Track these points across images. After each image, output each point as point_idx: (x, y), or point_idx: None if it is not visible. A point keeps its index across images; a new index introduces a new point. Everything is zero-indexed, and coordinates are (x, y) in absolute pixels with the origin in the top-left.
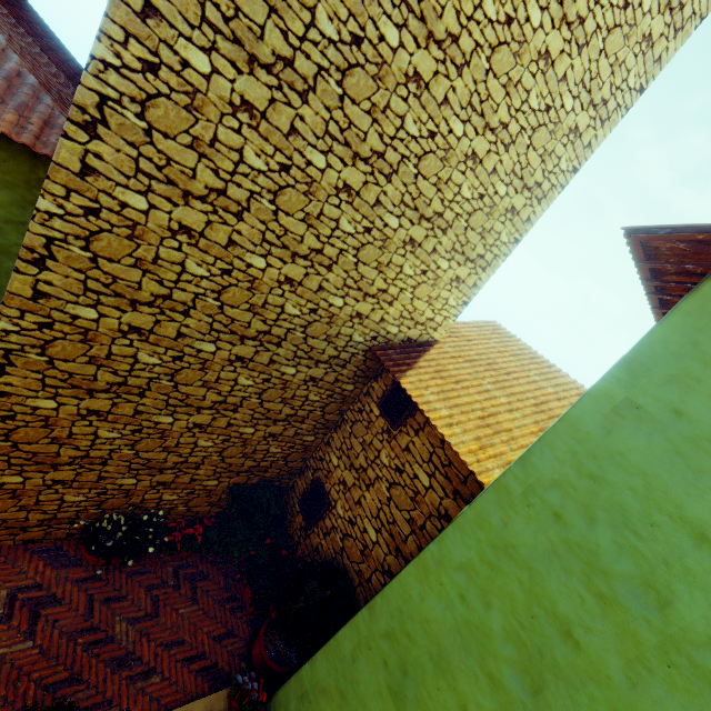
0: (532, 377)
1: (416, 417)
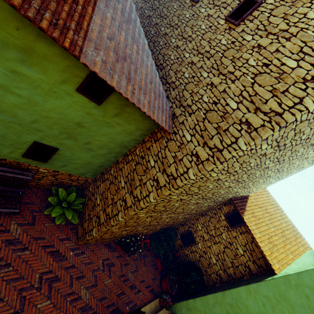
0: (278, 217)
1: (241, 227)
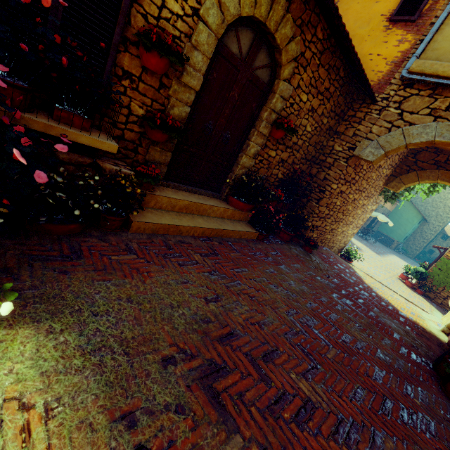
0: None
1: (448, 239)
